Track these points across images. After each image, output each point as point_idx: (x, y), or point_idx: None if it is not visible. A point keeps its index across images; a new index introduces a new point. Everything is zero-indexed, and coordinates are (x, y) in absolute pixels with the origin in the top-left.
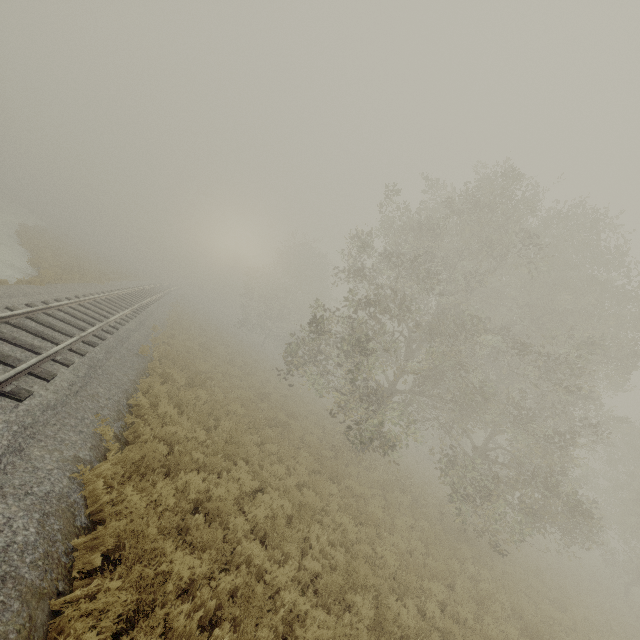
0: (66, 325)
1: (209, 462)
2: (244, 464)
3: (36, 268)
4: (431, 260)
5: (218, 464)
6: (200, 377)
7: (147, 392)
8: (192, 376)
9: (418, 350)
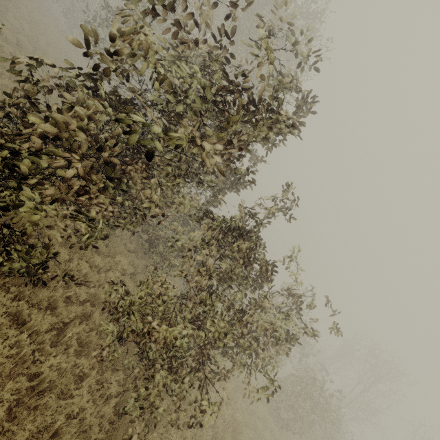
0: None
1: None
2: None
3: None
4: None
5: None
6: None
7: None
8: None
9: None
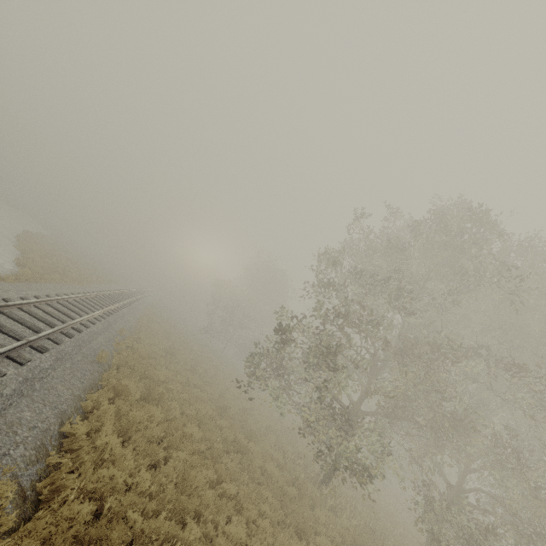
0: (19, 326)
1: (148, 529)
2: (195, 526)
3: (21, 267)
4: (400, 279)
5: (160, 530)
6: (158, 389)
7: (93, 410)
8: (150, 387)
9: (382, 369)
